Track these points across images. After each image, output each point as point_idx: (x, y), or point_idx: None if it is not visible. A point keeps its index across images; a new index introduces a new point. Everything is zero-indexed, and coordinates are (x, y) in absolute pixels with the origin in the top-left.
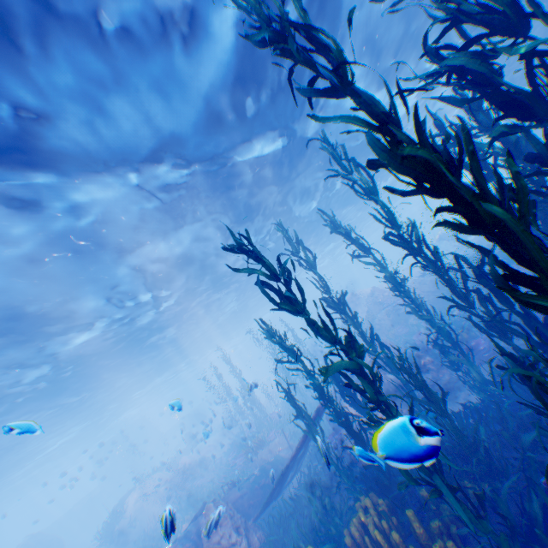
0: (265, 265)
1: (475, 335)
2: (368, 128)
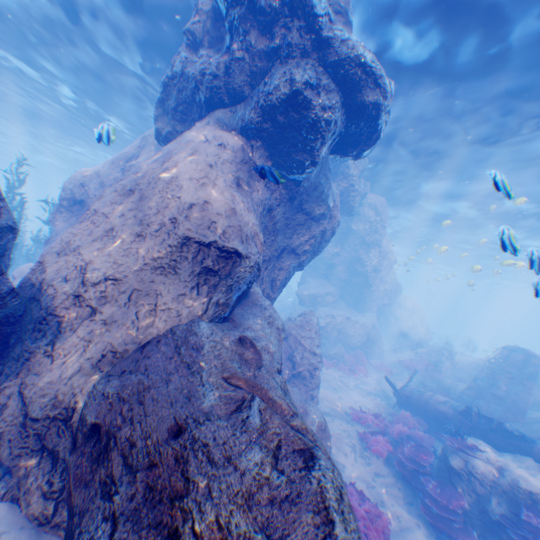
0: None
1: None
2: None
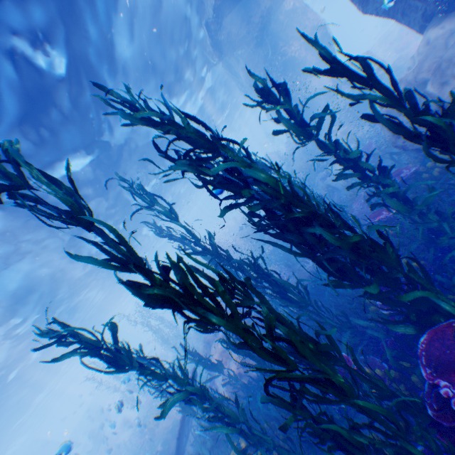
0: (83, 343)
1: (281, 267)
2: (115, 268)
